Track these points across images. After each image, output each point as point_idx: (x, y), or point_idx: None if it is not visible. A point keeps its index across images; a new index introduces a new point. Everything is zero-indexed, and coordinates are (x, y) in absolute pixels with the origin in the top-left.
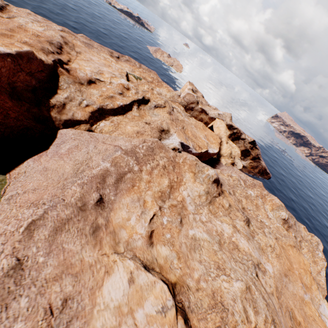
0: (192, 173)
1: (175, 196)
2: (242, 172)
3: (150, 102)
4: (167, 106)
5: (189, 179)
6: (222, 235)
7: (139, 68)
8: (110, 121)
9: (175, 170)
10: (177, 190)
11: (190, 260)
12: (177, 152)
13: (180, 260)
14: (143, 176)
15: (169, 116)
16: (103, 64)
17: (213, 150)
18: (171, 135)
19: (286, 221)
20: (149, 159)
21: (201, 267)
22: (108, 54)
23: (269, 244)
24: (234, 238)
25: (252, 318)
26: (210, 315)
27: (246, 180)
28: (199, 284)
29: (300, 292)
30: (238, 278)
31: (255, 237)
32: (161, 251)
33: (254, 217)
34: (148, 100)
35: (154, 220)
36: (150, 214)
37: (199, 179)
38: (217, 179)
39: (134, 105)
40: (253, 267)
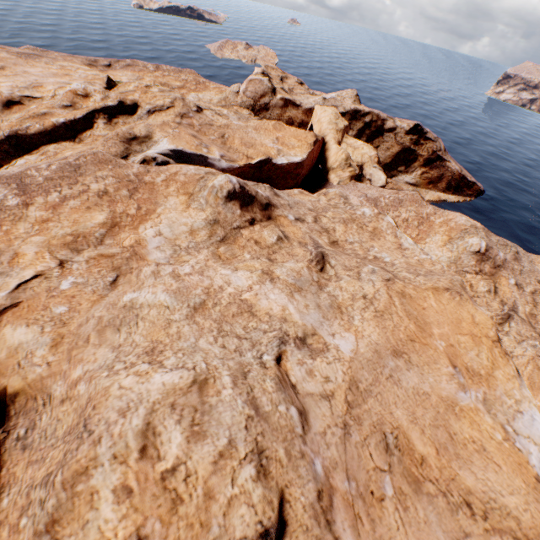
0: (187, 196)
1: (120, 239)
2: (374, 187)
3: (141, 109)
4: (178, 106)
5: (174, 207)
6: (219, 292)
7: (154, 72)
8: (40, 154)
9: (135, 197)
10: (126, 228)
11: (89, 347)
12: (152, 167)
13: (57, 348)
14: (31, 213)
15: (173, 118)
16: (51, 75)
17: (290, 158)
18: (155, 144)
19: (484, 256)
20: (63, 185)
21: (108, 357)
22: (82, 63)
23: (363, 293)
24: (252, 293)
25: (172, 448)
26: (55, 452)
27: (379, 197)
28: (74, 390)
29: (445, 389)
30: (183, 365)
31: (328, 287)
32: (10, 336)
33: (360, 253)
34: (134, 105)
35: (29, 285)
36: (23, 275)
37: (199, 202)
38: (238, 191)
39: (97, 118)
40: (277, 343)
